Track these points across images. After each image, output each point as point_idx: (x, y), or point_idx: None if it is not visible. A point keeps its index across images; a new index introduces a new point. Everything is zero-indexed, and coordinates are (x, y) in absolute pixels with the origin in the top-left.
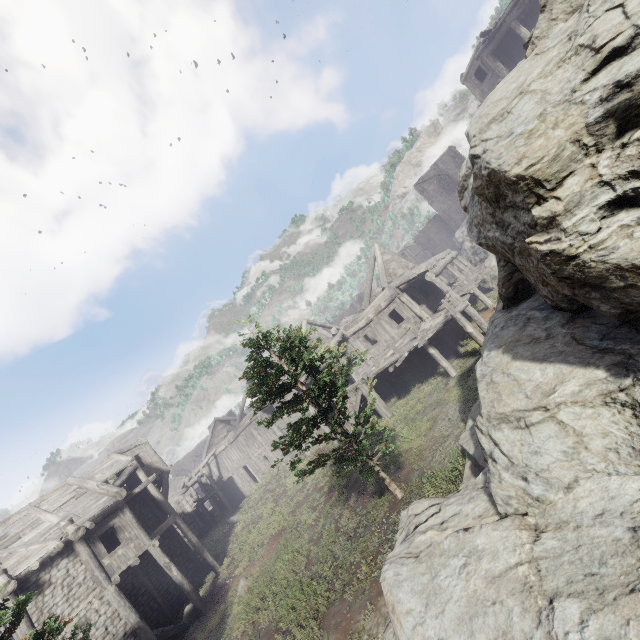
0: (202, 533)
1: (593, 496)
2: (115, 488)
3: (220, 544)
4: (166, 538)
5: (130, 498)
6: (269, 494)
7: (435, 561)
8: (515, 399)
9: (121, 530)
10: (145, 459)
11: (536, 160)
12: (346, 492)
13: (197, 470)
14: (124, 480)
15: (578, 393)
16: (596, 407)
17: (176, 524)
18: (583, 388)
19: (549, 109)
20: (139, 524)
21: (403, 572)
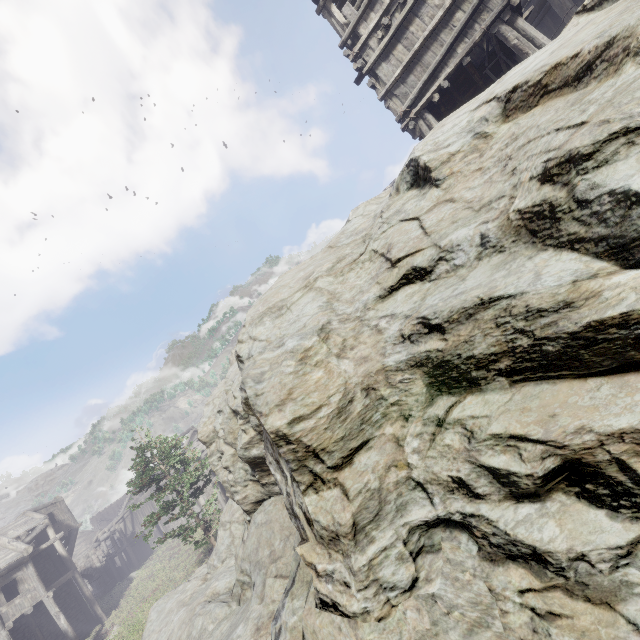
0: (107, 589)
1: (225, 565)
2: (24, 545)
3: (115, 599)
4: (64, 591)
5: (36, 553)
6: (168, 552)
7: (172, 596)
8: (227, 515)
9: (22, 582)
10: (58, 516)
11: (203, 435)
12: (208, 554)
13: (111, 525)
14: (34, 537)
15: (239, 517)
16: (241, 525)
17: (74, 578)
18: (240, 515)
19: (212, 415)
20: (39, 577)
21: (160, 602)
